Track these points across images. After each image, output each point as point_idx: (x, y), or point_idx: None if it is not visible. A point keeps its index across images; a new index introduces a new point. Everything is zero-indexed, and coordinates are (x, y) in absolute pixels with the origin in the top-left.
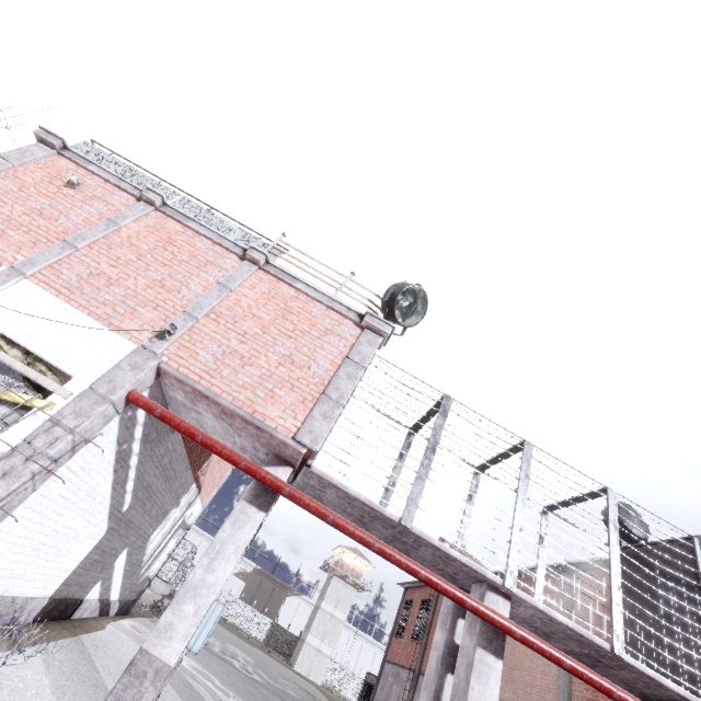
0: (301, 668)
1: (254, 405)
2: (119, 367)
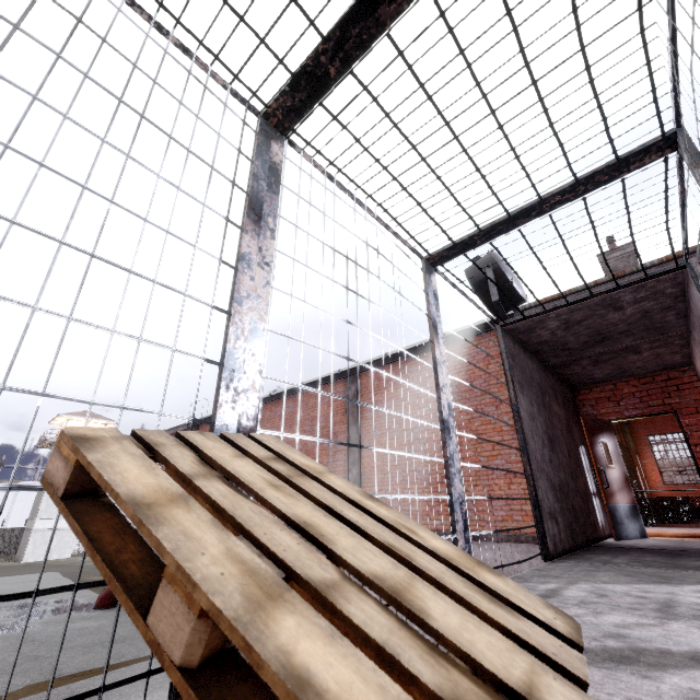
0: (35, 556)
1: None
2: None
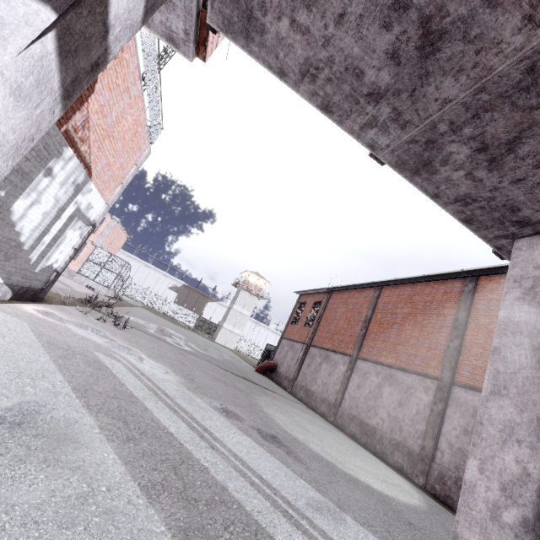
0: (220, 341)
1: None
2: None
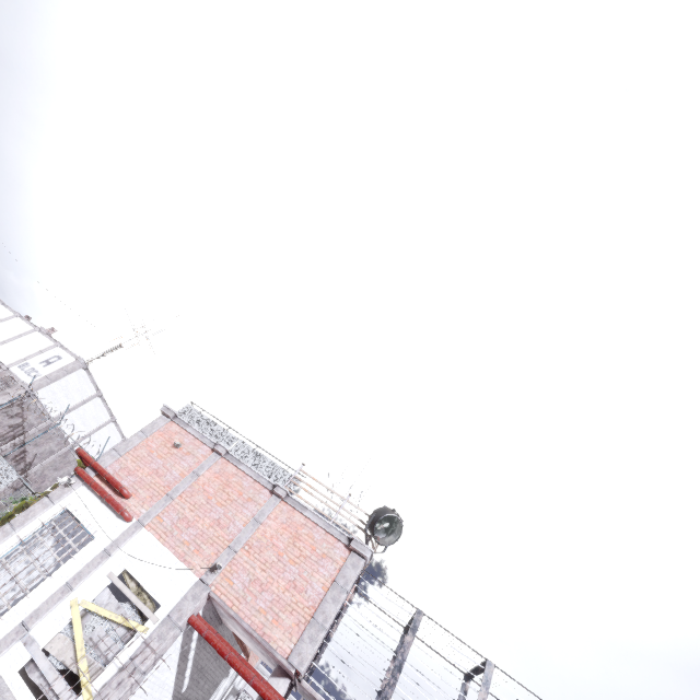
0: None
1: (264, 628)
2: (186, 597)
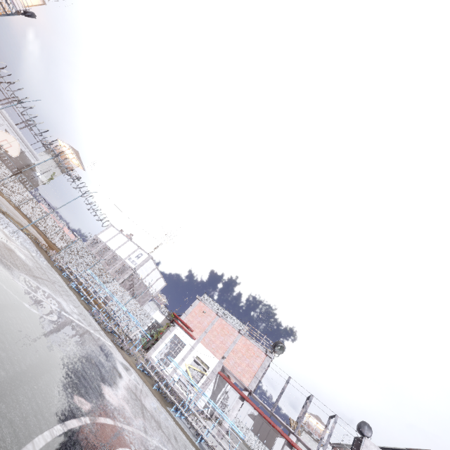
0: None
1: (240, 377)
2: (216, 366)
